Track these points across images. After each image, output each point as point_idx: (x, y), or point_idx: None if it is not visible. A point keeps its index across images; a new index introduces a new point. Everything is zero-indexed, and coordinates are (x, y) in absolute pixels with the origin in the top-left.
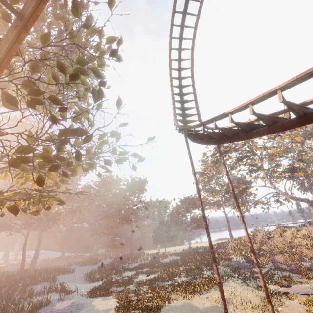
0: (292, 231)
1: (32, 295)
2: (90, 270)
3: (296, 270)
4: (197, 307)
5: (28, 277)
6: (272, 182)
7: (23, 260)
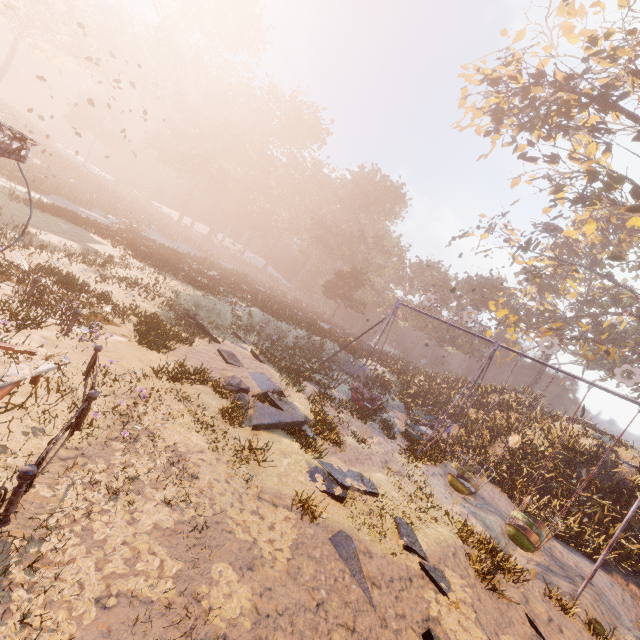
0: (565, 423)
1: (109, 212)
2: (234, 273)
3: (352, 394)
4: (90, 243)
5: (158, 223)
6: (618, 257)
7: (181, 217)
